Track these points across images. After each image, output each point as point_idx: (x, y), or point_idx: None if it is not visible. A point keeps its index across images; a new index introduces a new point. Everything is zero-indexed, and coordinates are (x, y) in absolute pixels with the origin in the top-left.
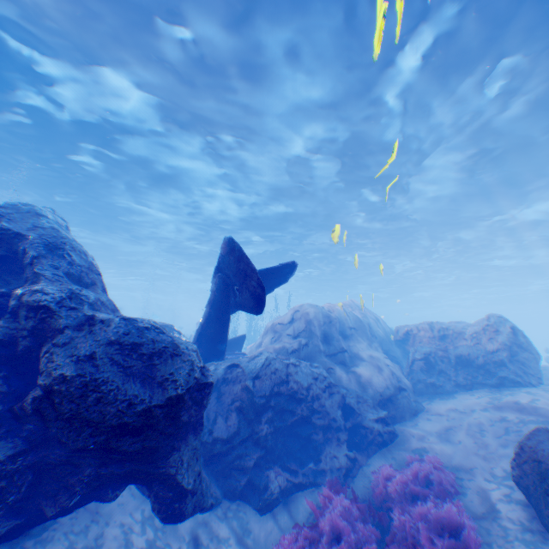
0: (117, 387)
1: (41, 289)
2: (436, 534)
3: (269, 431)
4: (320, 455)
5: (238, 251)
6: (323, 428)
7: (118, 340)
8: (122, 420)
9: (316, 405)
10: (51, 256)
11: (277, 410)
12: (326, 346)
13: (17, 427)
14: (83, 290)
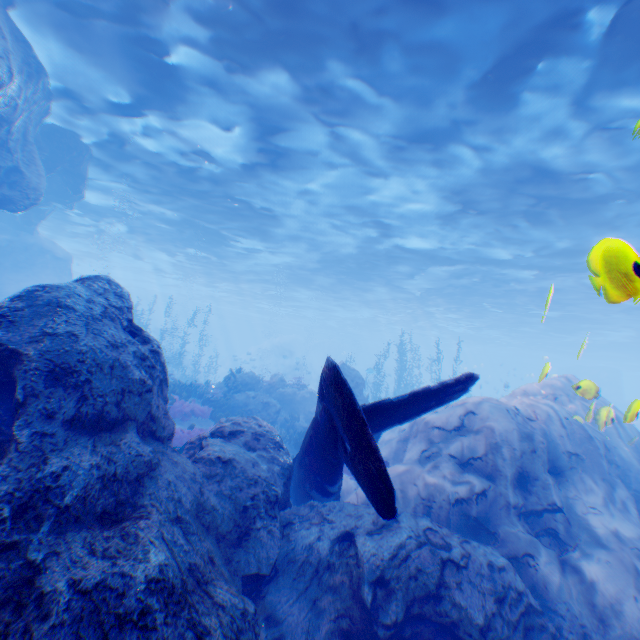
0: None
1: None
2: None
3: None
4: None
5: (348, 398)
6: None
7: None
8: None
9: None
10: (51, 390)
11: None
12: (519, 495)
13: None
14: (66, 474)
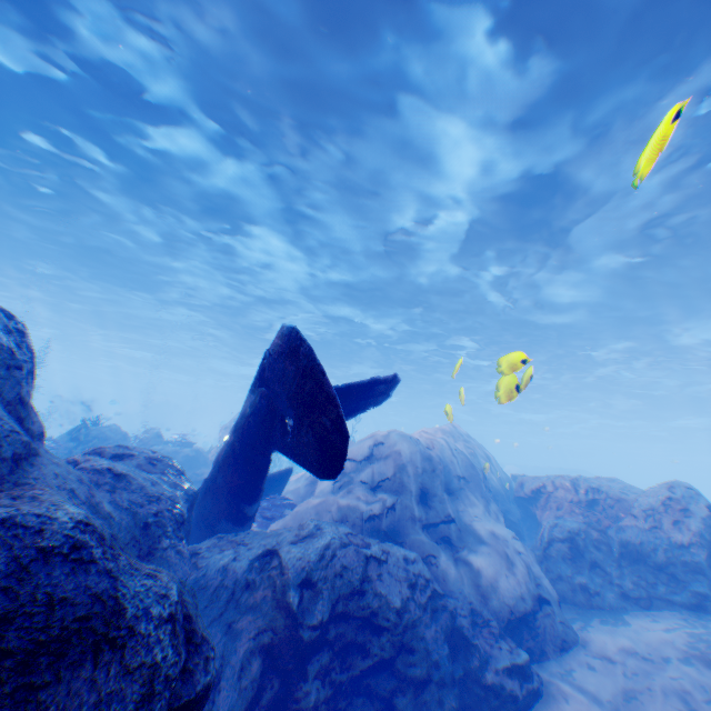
0: None
1: None
2: None
3: (321, 694)
4: None
5: (306, 356)
6: (418, 682)
7: None
8: None
9: (408, 638)
10: None
11: (339, 649)
12: (422, 510)
13: None
14: None
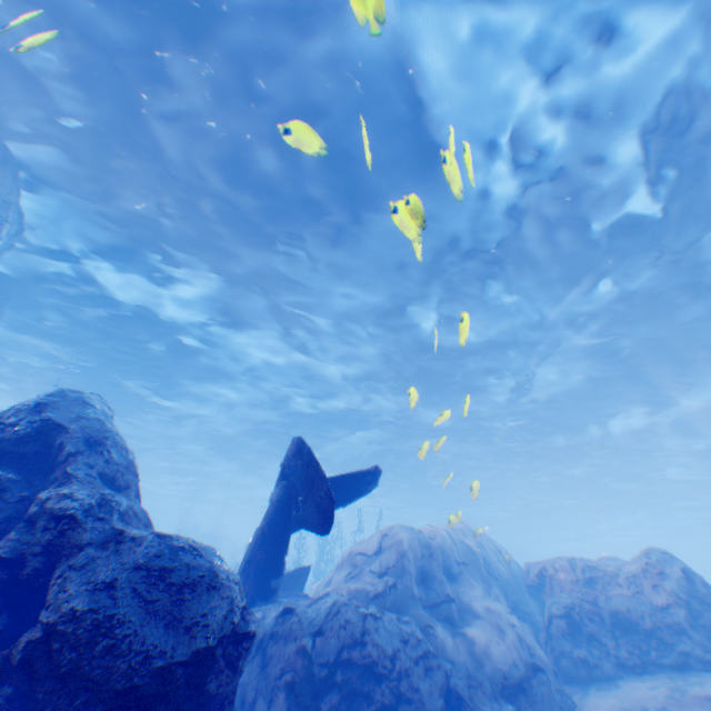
0: (134, 629)
1: (71, 493)
2: None
3: None
4: None
5: (306, 452)
6: None
7: (147, 563)
8: (131, 681)
9: (405, 687)
10: (90, 452)
11: (347, 693)
12: (423, 590)
13: None
14: (117, 496)
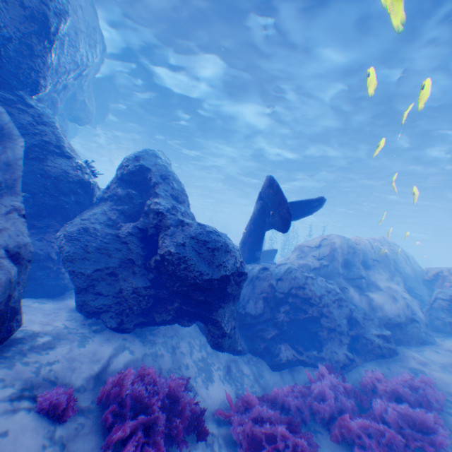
0: (193, 261)
1: (159, 202)
2: (406, 425)
3: (284, 319)
4: (322, 348)
5: (275, 186)
6: (328, 329)
7: (195, 236)
8: (194, 280)
9: (324, 311)
10: (163, 183)
11: (292, 307)
12: (344, 271)
13: (146, 273)
14: (178, 205)
